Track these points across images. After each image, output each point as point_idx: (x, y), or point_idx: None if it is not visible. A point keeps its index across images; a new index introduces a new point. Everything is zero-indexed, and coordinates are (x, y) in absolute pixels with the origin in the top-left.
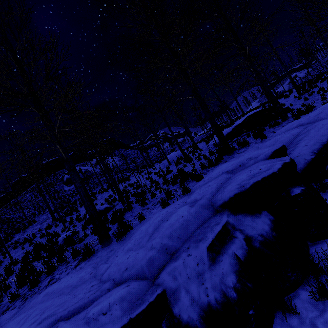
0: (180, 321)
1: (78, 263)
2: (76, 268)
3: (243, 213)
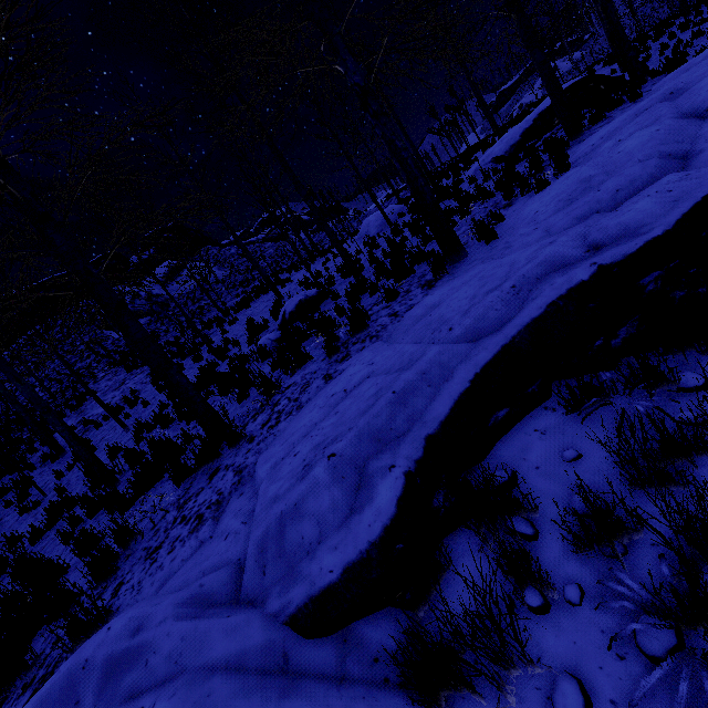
0: None
1: (429, 286)
2: (437, 286)
3: None
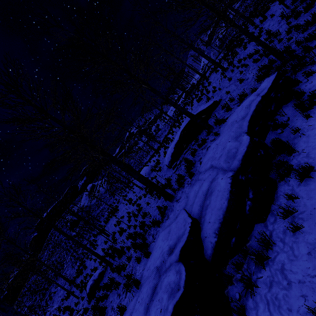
0: None
1: None
2: None
3: None
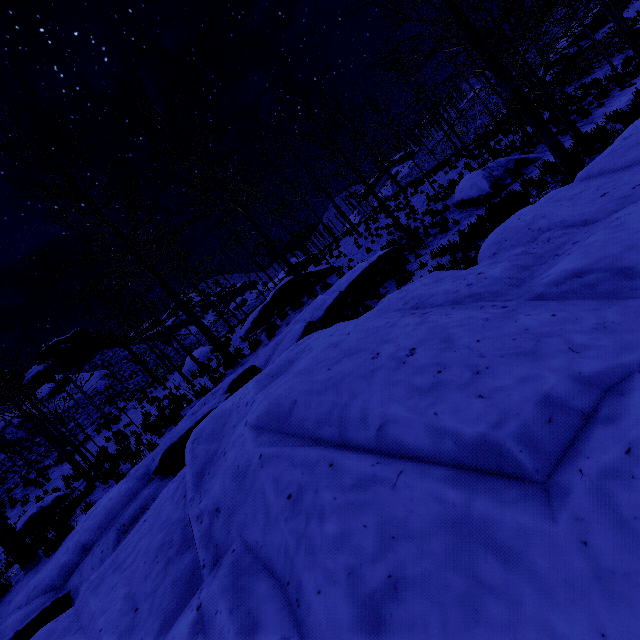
0: None
1: None
2: None
3: (170, 476)
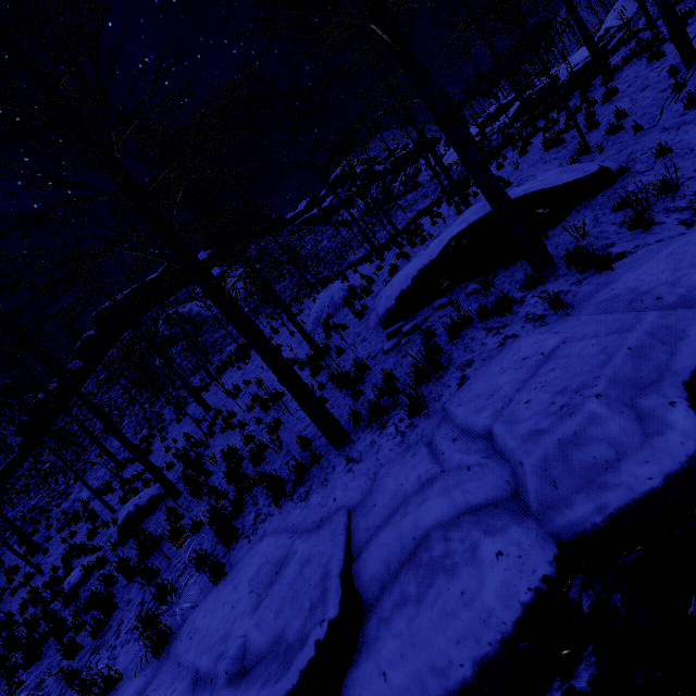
0: None
1: None
2: None
3: None
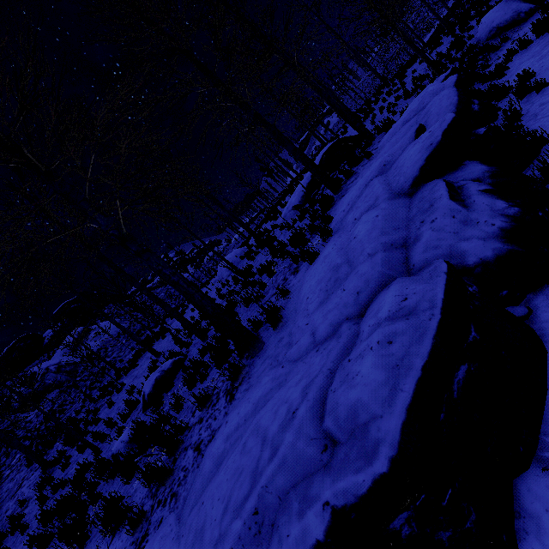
0: (485, 263)
1: (231, 395)
2: (236, 399)
3: (445, 175)
